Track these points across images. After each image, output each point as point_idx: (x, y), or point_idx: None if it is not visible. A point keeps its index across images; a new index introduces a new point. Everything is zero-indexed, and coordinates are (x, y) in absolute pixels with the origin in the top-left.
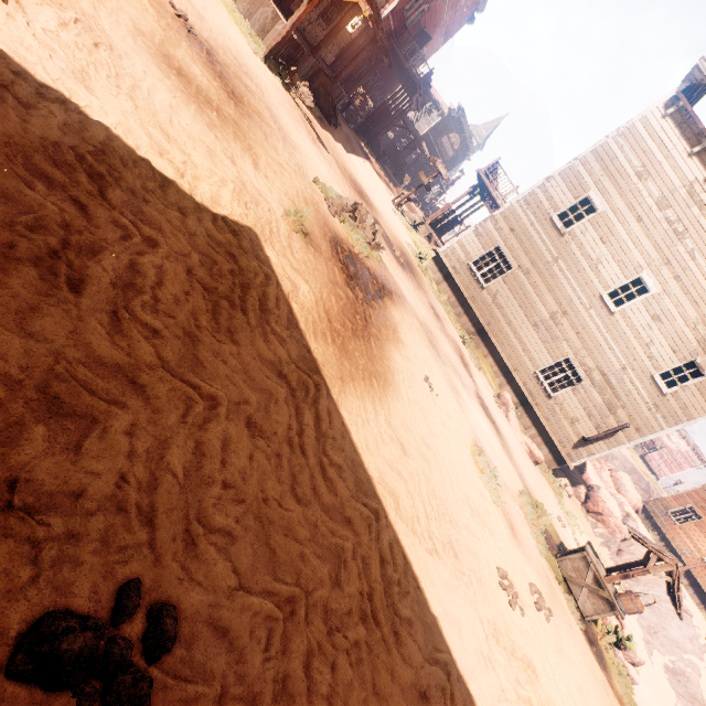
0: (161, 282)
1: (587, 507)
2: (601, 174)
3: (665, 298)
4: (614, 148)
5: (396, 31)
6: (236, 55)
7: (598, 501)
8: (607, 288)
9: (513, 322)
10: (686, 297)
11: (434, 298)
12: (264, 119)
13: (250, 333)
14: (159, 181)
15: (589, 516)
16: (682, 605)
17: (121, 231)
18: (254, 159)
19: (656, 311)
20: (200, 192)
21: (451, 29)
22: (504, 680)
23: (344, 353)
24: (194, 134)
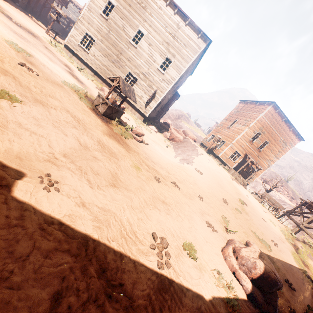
0: None
1: (169, 139)
2: None
3: (150, 35)
4: None
5: None
6: None
7: (172, 135)
8: (130, 38)
9: (105, 64)
10: (156, 33)
11: (56, 52)
12: None
13: None
14: None
15: (170, 141)
16: (122, 88)
17: None
18: None
19: (149, 42)
20: None
21: None
22: None
23: None
24: None
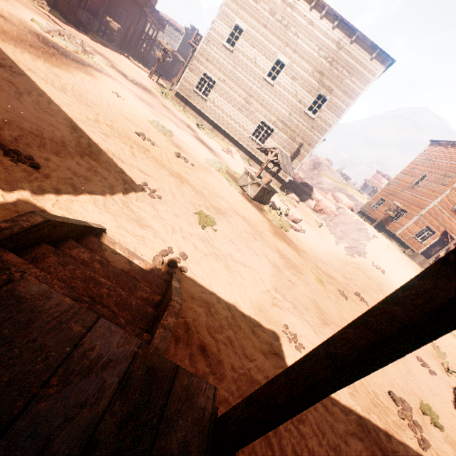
0: None
1: (315, 210)
2: (238, 9)
3: (294, 65)
4: None
5: None
6: None
7: (319, 204)
8: (265, 72)
9: (228, 113)
10: (303, 60)
11: (171, 107)
12: None
13: None
14: None
15: (317, 213)
16: (281, 164)
17: None
18: None
19: (293, 74)
20: None
21: None
22: (105, 129)
23: (14, 41)
24: None
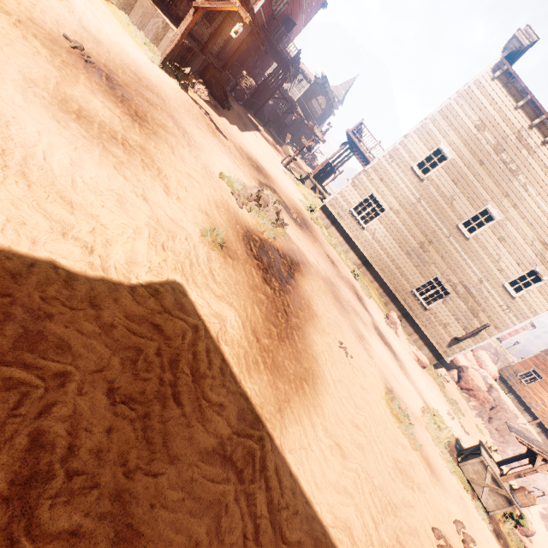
0: (75, 438)
1: (460, 386)
2: (448, 129)
3: (507, 223)
4: (456, 107)
5: (267, 21)
6: (135, 70)
7: (468, 380)
8: (461, 219)
9: (390, 253)
10: (523, 221)
11: (327, 244)
12: (168, 130)
13: (188, 427)
14: (63, 275)
15: (463, 393)
16: None
17: (15, 392)
18: (164, 183)
19: (502, 234)
20: (113, 261)
21: (310, 13)
22: None
23: (276, 372)
24: (101, 185)
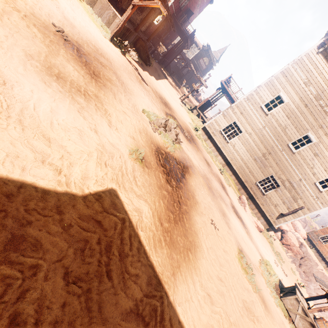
0: (40, 314)
1: (282, 242)
2: (286, 84)
3: (320, 144)
4: (292, 70)
5: (176, 11)
6: (94, 44)
7: (287, 239)
8: (290, 140)
9: (244, 158)
10: None
11: (205, 152)
12: (112, 82)
13: (115, 295)
14: (41, 192)
15: (284, 247)
16: None
17: (2, 284)
18: (108, 119)
19: (316, 151)
20: (73, 178)
21: (202, 7)
22: None
23: (172, 246)
24: (69, 124)
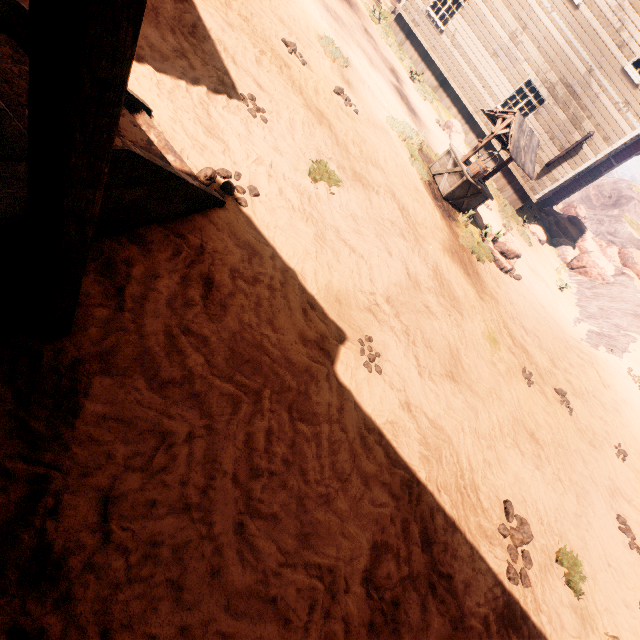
0: None
1: (571, 265)
2: None
3: None
4: None
5: None
6: None
7: (583, 257)
8: None
9: (472, 60)
10: None
11: (379, 37)
12: None
13: None
14: None
15: (571, 272)
16: (512, 142)
17: None
18: None
19: None
20: None
21: None
22: (233, 18)
23: None
24: None
